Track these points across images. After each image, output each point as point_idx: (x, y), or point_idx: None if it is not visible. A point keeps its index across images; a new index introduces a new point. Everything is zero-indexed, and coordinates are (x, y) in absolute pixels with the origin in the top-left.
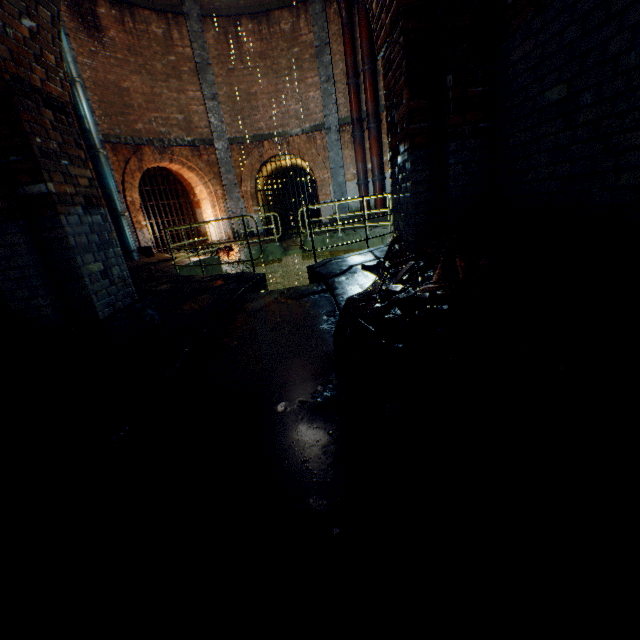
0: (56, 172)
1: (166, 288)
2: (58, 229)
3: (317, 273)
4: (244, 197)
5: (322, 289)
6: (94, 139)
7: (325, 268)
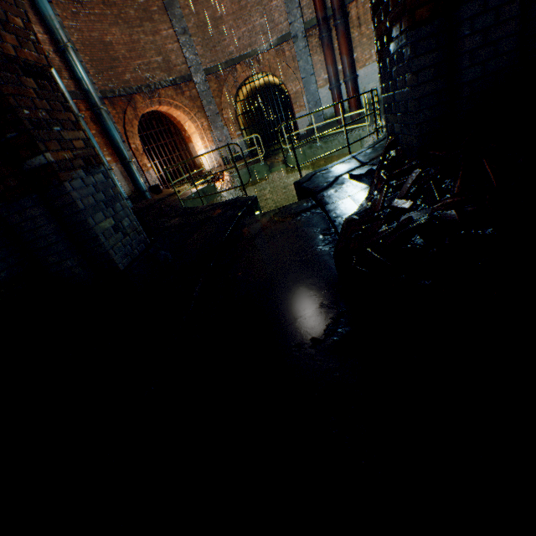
0: (50, 141)
1: (175, 223)
2: (65, 196)
3: (304, 189)
4: (227, 124)
5: (312, 205)
6: (94, 98)
7: (311, 182)
